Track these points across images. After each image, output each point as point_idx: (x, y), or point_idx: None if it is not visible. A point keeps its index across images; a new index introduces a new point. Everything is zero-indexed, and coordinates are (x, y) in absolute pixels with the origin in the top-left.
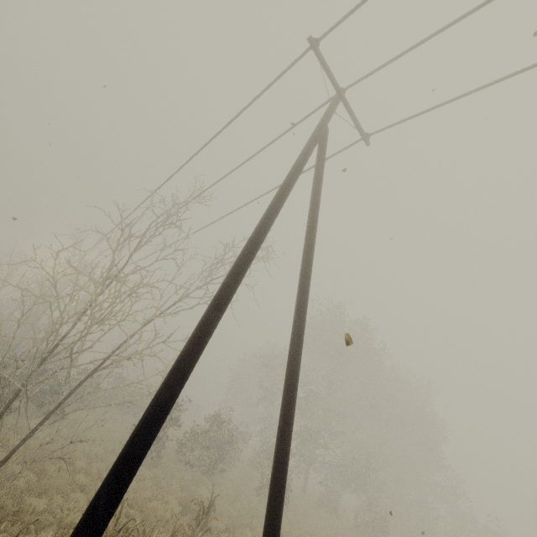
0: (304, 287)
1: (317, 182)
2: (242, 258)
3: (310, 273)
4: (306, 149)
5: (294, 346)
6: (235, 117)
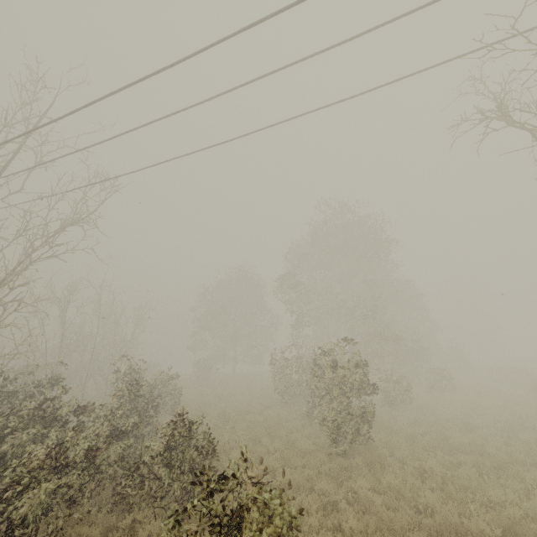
0: None
1: None
2: None
3: None
4: None
5: None
6: None
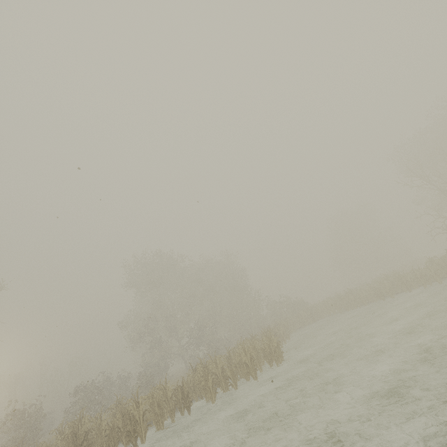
0: None
1: None
2: None
3: None
4: None
5: None
6: None
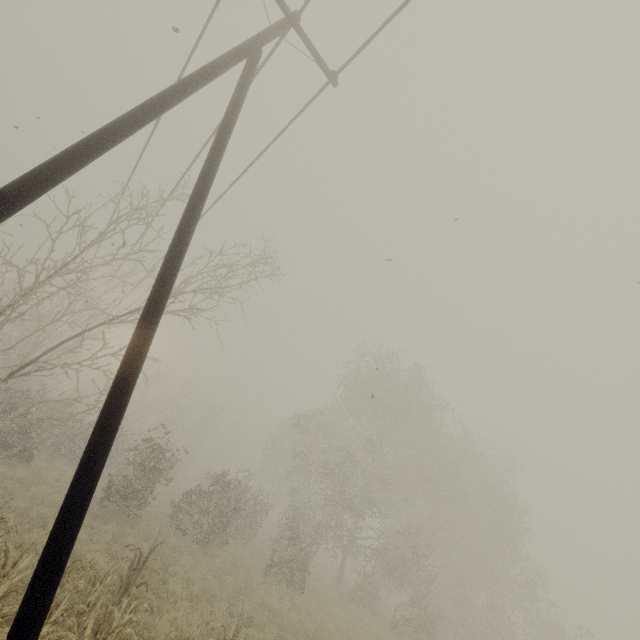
0: (183, 220)
1: (230, 105)
2: (61, 152)
3: (198, 206)
4: (213, 61)
5: (153, 288)
6: (184, 66)
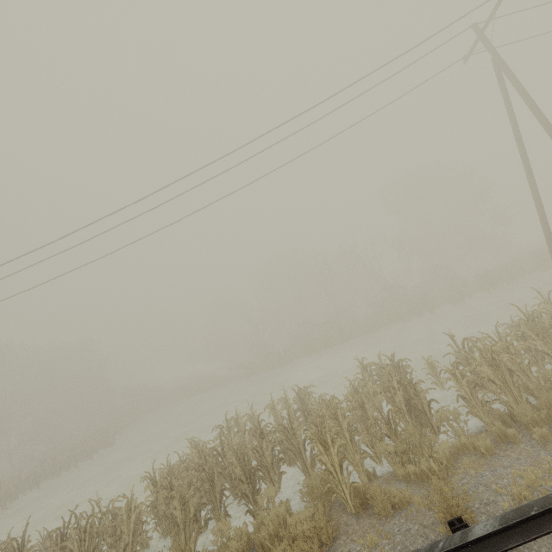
0: None
1: None
2: None
3: None
4: None
5: None
6: None
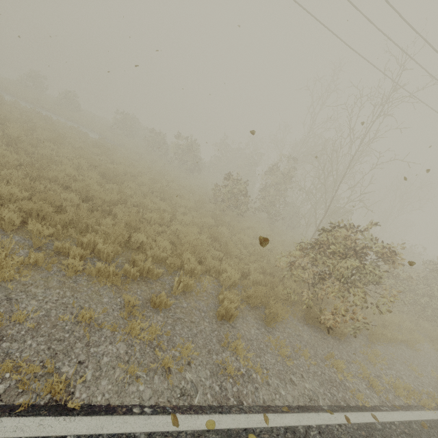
0: None
1: None
2: None
3: None
4: None
5: None
6: None
